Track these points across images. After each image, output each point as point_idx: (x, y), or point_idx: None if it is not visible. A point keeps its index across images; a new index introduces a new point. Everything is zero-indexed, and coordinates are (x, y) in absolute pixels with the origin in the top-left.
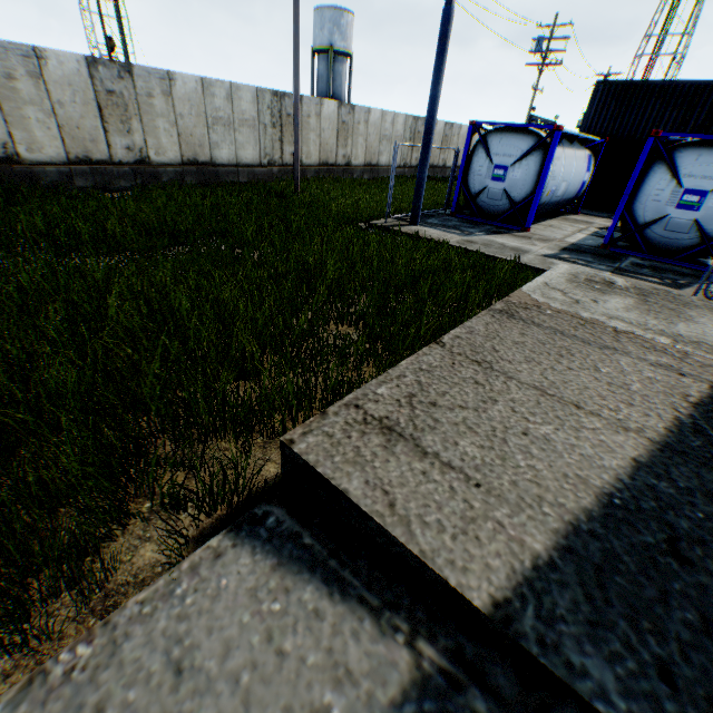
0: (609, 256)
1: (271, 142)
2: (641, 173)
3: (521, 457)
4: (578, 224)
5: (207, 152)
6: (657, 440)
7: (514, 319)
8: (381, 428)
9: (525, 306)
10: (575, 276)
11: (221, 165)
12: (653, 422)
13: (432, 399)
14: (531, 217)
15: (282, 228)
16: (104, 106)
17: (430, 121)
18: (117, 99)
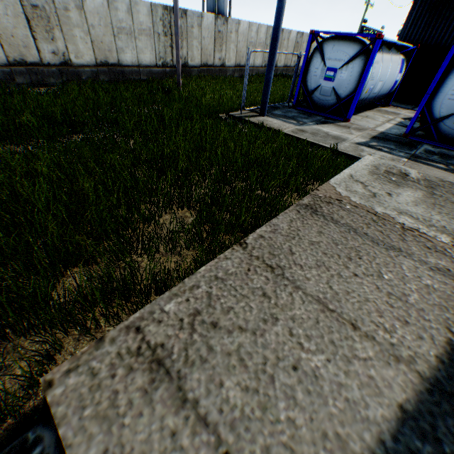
0: (408, 144)
1: (163, 47)
2: (442, 76)
3: (284, 404)
4: (388, 115)
5: (115, 55)
6: (428, 375)
7: (316, 215)
8: (151, 361)
9: (328, 201)
10: (377, 168)
11: (126, 66)
12: (426, 348)
13: (215, 318)
14: (352, 111)
15: (155, 121)
16: (31, 18)
17: (276, 31)
18: (41, 12)
